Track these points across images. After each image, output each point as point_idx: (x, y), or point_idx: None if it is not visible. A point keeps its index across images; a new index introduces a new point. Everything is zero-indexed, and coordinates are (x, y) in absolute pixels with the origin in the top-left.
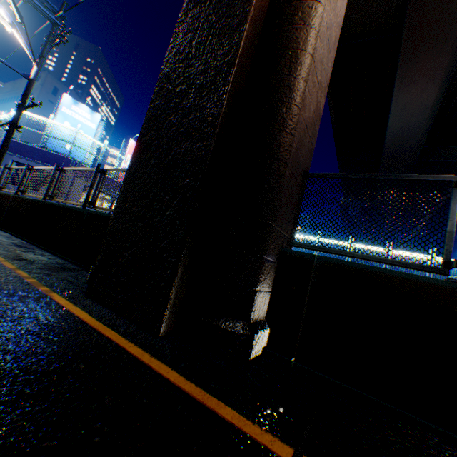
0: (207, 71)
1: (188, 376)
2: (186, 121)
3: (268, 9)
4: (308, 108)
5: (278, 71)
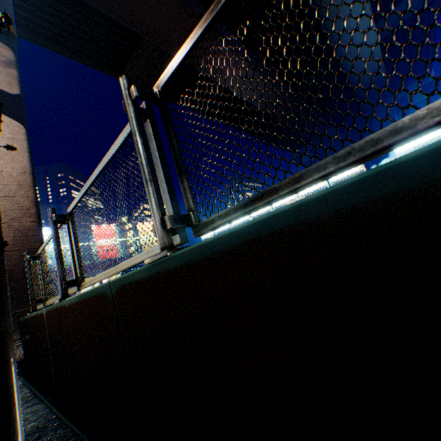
0: None
1: None
2: None
3: None
4: None
5: None
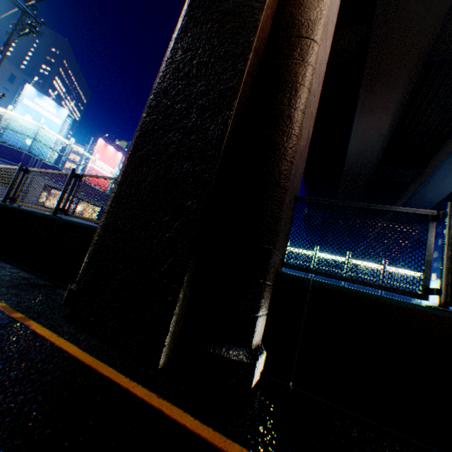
0: (210, 92)
1: (202, 419)
2: (187, 141)
3: (268, 40)
4: (303, 137)
5: (278, 100)
